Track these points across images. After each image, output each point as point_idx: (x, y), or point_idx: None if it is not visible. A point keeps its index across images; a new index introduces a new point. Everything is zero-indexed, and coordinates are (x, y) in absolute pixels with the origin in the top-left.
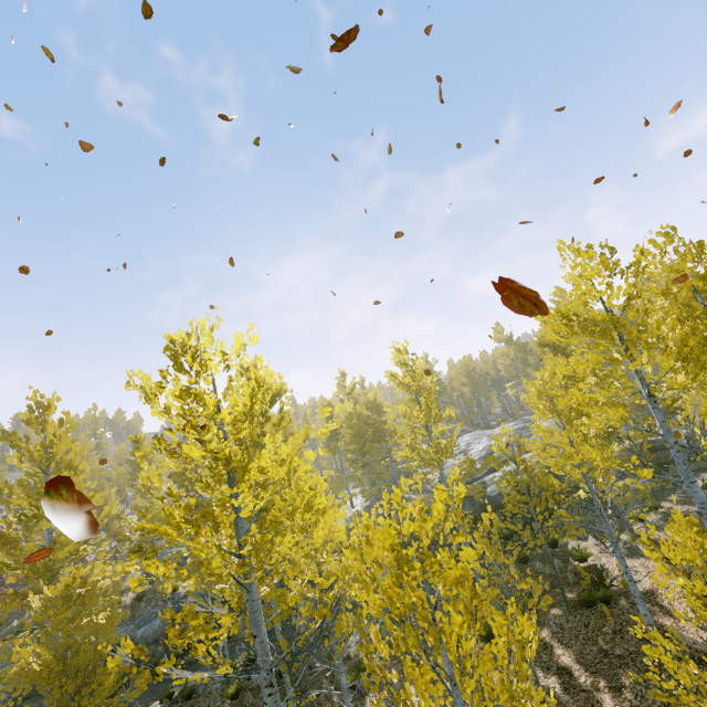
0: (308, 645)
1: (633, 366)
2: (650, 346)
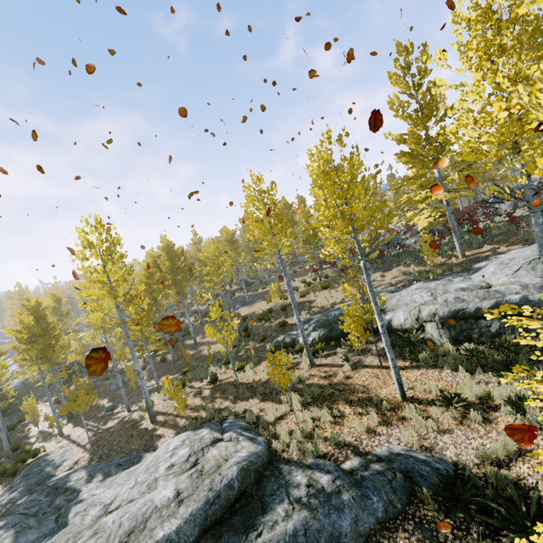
0: None
1: None
2: None
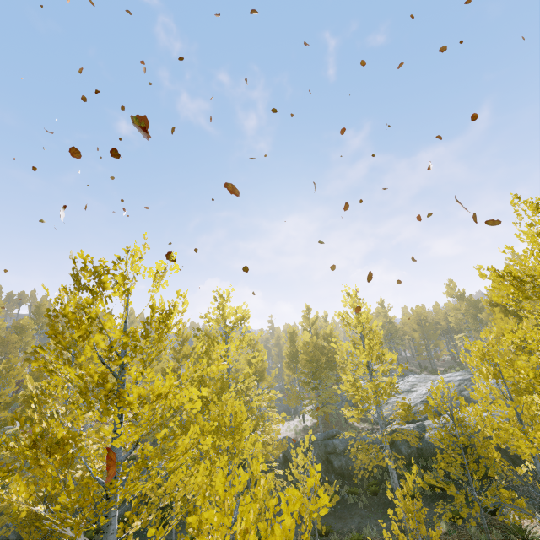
0: None
1: None
2: None
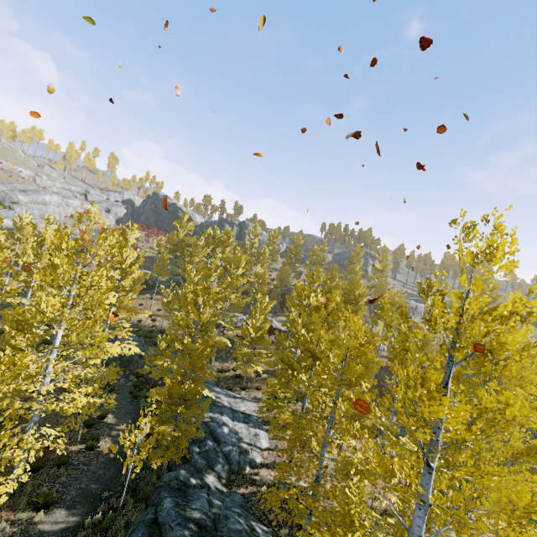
0: None
1: None
2: None
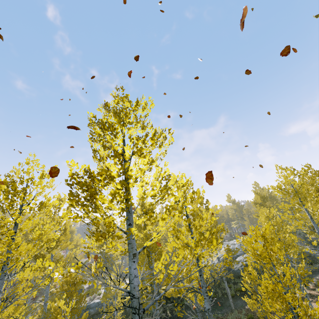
0: (226, 273)
1: (305, 206)
2: (311, 200)
